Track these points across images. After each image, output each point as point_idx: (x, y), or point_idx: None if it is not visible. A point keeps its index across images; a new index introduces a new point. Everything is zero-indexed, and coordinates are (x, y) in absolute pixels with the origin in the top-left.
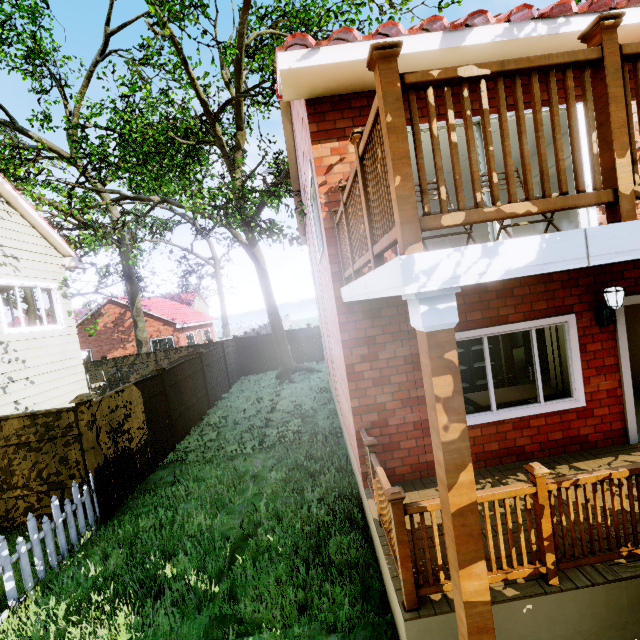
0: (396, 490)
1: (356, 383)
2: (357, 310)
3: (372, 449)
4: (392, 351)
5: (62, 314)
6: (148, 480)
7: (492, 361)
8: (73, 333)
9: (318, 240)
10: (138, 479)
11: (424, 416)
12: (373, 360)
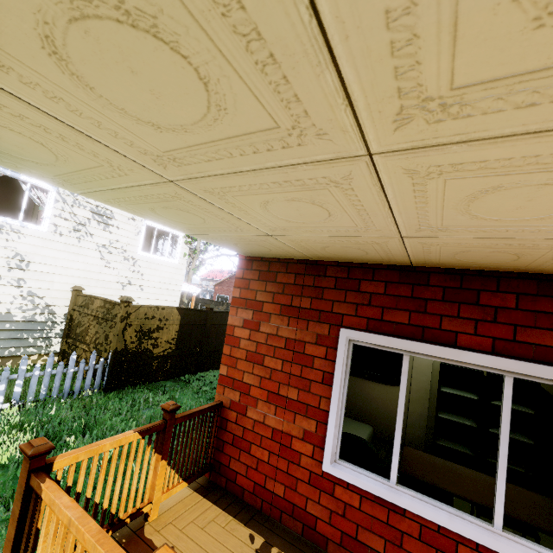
0: (36, 442)
1: (231, 348)
2: (255, 268)
3: (166, 415)
4: (275, 326)
5: (179, 254)
6: (157, 383)
7: (531, 438)
8: (182, 268)
9: None
10: (149, 378)
11: (287, 428)
12: (254, 329)
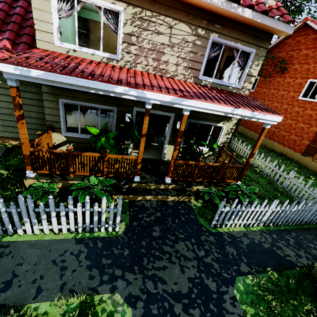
0: None
1: (315, 135)
2: None
3: None
4: None
5: None
6: None
7: None
8: None
9: (309, 94)
10: None
11: None
12: None
